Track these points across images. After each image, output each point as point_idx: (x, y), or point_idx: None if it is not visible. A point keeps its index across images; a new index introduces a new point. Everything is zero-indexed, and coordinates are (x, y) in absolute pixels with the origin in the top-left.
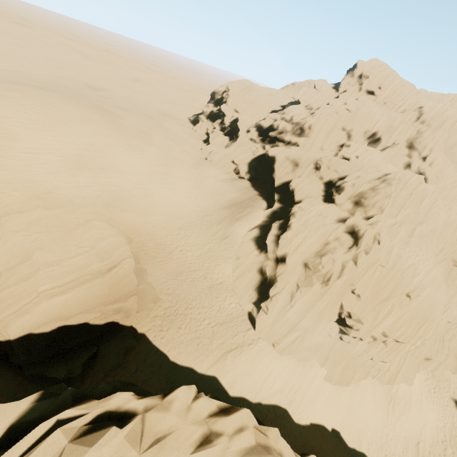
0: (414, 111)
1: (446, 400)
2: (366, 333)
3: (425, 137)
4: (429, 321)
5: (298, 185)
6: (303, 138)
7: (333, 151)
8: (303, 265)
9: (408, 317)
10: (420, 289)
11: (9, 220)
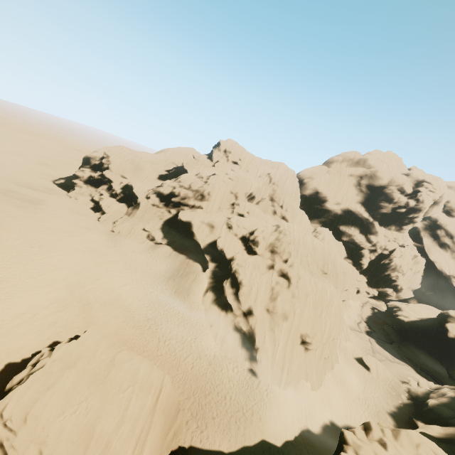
0: (266, 176)
1: (352, 361)
2: (320, 342)
3: (278, 193)
4: (341, 317)
5: (225, 245)
6: (205, 202)
7: (229, 209)
8: (267, 312)
9: (333, 320)
10: (332, 300)
11: (44, 405)
